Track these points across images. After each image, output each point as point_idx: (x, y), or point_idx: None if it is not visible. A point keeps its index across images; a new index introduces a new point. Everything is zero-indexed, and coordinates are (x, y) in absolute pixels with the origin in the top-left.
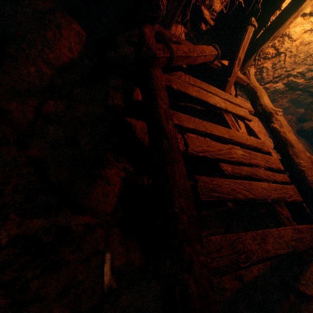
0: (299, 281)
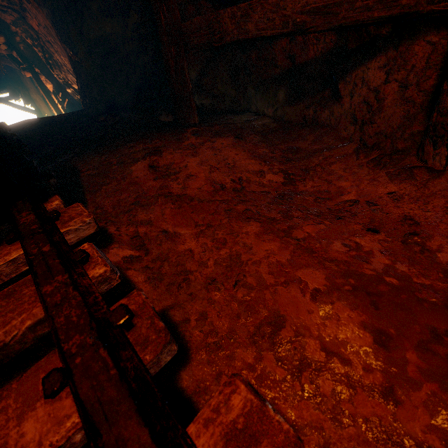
0: (344, 78)
